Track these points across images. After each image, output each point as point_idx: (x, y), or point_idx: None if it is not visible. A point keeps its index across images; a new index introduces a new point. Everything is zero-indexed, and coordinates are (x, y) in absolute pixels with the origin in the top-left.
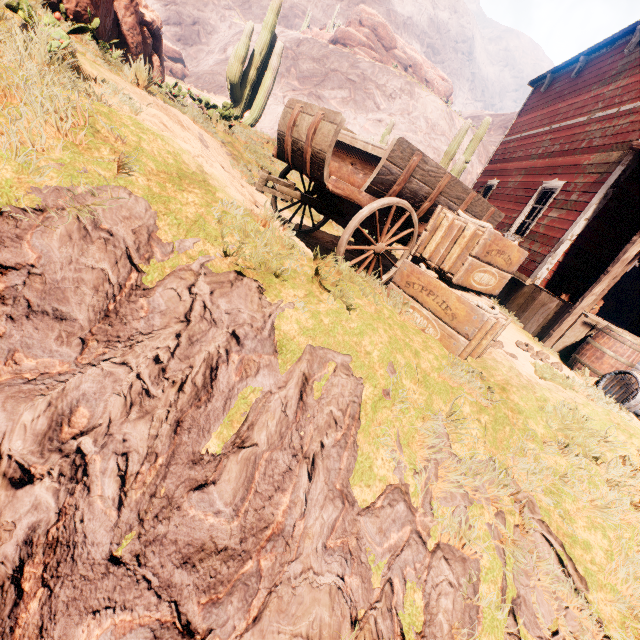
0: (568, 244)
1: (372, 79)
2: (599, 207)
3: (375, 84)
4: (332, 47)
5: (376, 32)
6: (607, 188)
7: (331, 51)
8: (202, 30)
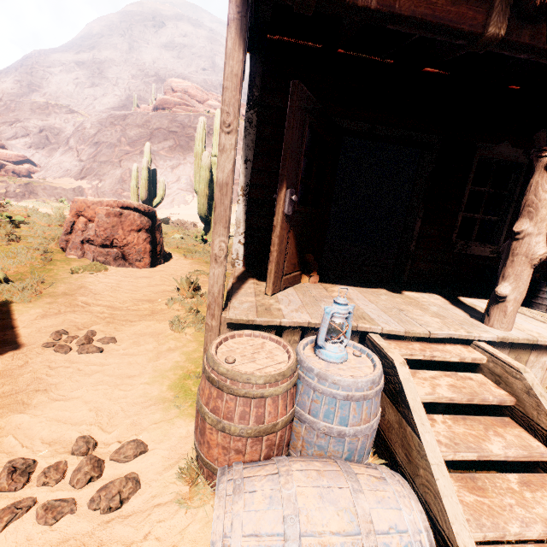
0: (245, 201)
1: (190, 125)
2: (252, 139)
3: (193, 128)
4: (153, 113)
5: (188, 93)
6: (246, 111)
7: (152, 116)
8: (50, 134)
